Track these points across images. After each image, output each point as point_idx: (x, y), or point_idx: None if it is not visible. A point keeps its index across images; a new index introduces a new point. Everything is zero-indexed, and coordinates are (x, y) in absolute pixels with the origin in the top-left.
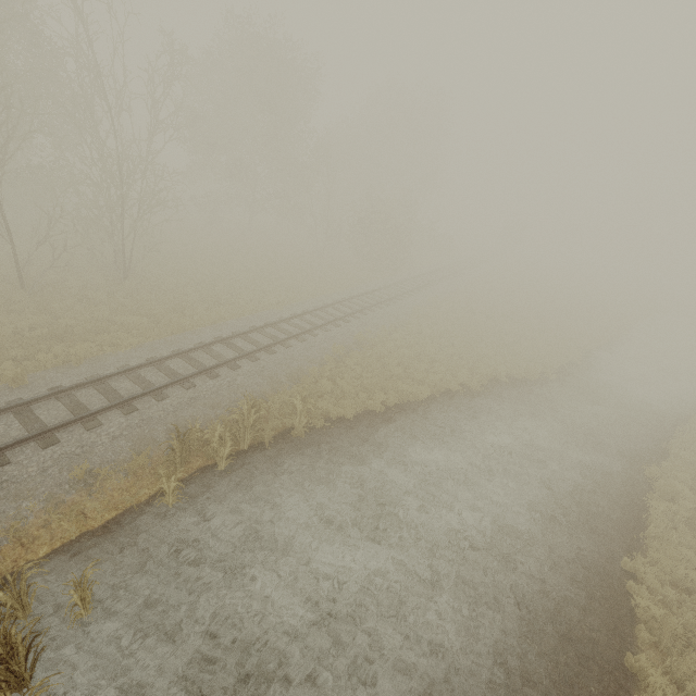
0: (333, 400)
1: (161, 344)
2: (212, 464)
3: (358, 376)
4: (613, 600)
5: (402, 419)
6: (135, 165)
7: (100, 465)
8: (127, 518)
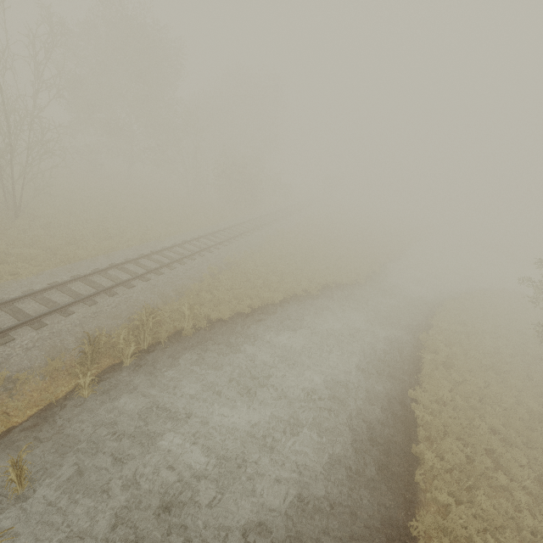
0: (212, 307)
1: (60, 271)
2: (118, 363)
3: (229, 289)
4: (405, 416)
5: (264, 317)
6: (22, 118)
7: (18, 372)
8: (48, 411)
